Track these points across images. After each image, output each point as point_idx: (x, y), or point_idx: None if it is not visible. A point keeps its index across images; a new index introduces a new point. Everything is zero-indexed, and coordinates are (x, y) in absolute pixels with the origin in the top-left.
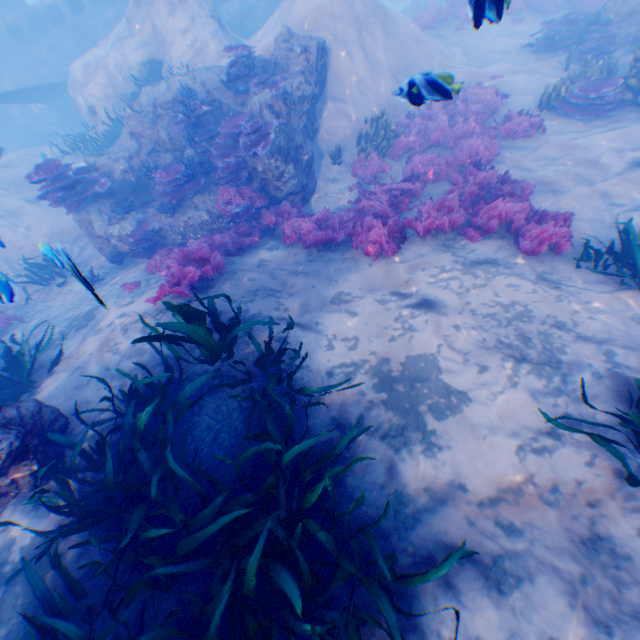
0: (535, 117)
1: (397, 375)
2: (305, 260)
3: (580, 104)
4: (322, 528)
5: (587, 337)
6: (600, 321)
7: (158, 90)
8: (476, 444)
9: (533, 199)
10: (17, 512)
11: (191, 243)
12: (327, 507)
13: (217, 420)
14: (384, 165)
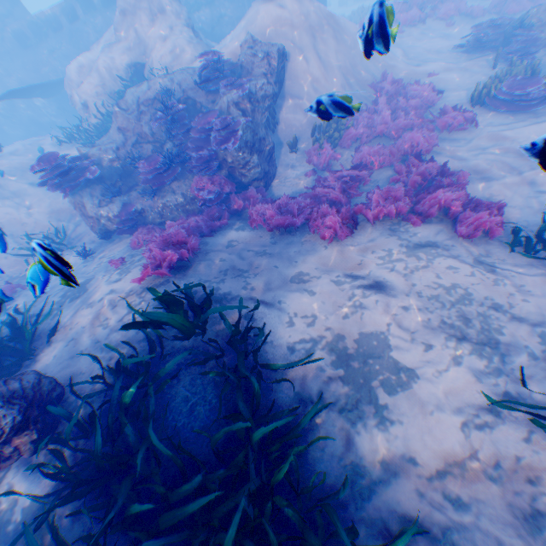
0: (468, 111)
1: (351, 351)
2: (268, 241)
3: (507, 100)
4: (288, 504)
5: (522, 318)
6: (533, 303)
7: (141, 90)
8: (424, 419)
9: (468, 186)
10: (19, 474)
11: (169, 225)
12: (292, 482)
13: (193, 393)
14: (335, 153)
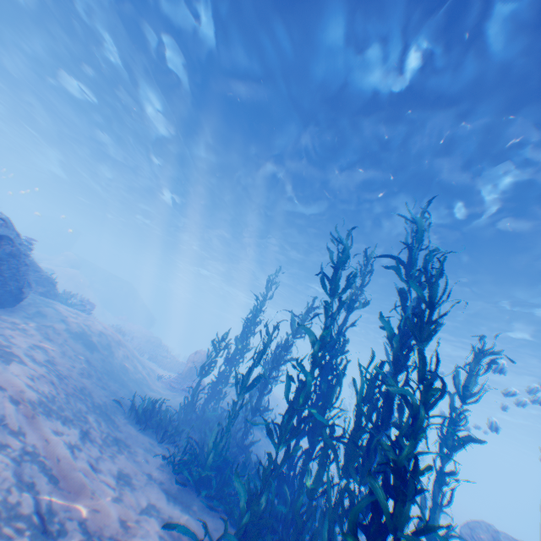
0: None
1: None
2: None
3: None
4: None
5: None
6: None
7: None
8: None
9: None
10: None
11: None
12: None
13: None
14: None
